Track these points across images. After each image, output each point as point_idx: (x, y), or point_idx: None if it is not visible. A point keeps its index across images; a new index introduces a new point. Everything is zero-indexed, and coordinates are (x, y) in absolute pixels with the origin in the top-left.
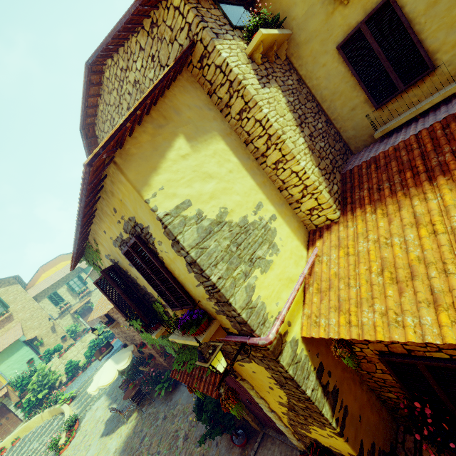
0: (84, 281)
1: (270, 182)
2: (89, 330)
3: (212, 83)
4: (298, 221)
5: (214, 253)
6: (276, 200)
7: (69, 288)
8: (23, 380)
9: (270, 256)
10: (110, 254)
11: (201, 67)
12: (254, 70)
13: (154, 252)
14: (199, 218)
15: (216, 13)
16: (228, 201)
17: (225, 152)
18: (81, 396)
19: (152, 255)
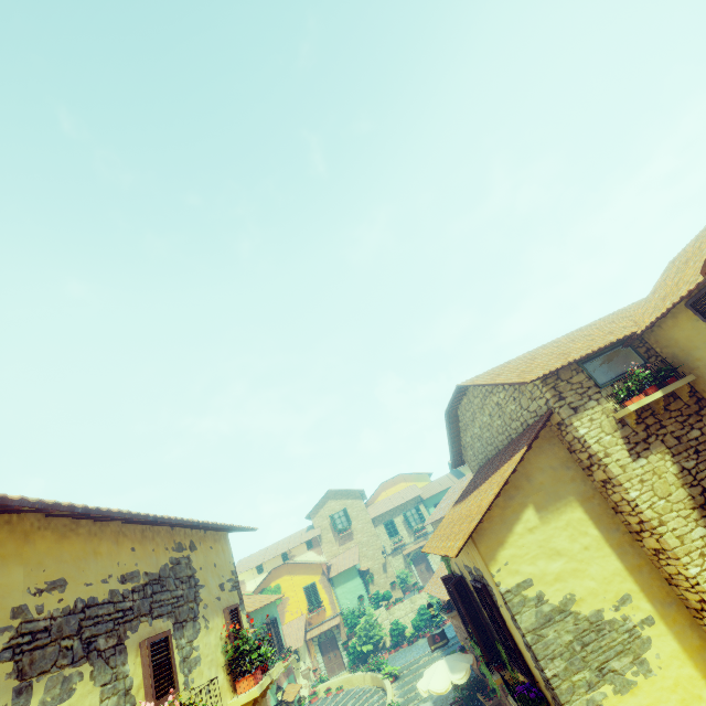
0: (422, 516)
1: (651, 566)
2: (420, 590)
3: (571, 444)
4: (701, 636)
5: (551, 644)
6: (657, 595)
7: (405, 520)
8: (352, 616)
9: (633, 675)
10: (459, 567)
11: (560, 429)
12: (624, 438)
13: (497, 606)
14: (539, 600)
15: (579, 378)
16: (577, 586)
17: (582, 522)
18: (404, 681)
19: (494, 609)
